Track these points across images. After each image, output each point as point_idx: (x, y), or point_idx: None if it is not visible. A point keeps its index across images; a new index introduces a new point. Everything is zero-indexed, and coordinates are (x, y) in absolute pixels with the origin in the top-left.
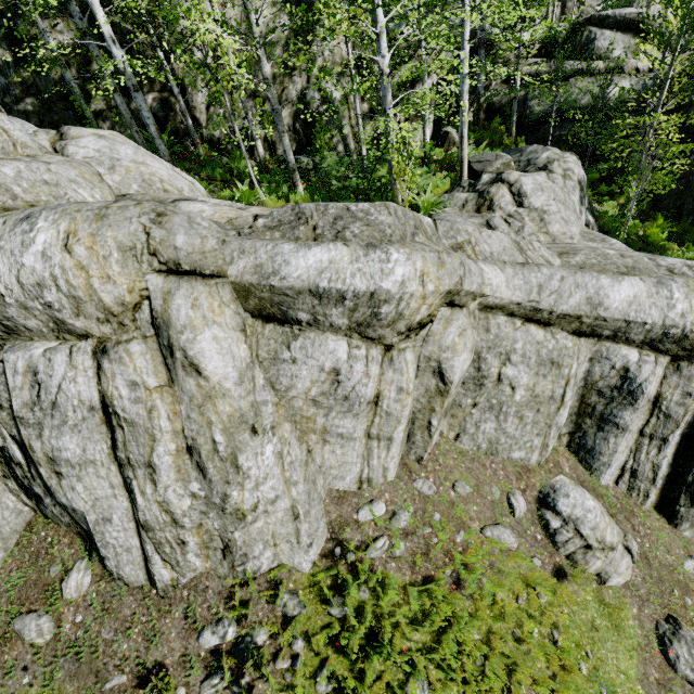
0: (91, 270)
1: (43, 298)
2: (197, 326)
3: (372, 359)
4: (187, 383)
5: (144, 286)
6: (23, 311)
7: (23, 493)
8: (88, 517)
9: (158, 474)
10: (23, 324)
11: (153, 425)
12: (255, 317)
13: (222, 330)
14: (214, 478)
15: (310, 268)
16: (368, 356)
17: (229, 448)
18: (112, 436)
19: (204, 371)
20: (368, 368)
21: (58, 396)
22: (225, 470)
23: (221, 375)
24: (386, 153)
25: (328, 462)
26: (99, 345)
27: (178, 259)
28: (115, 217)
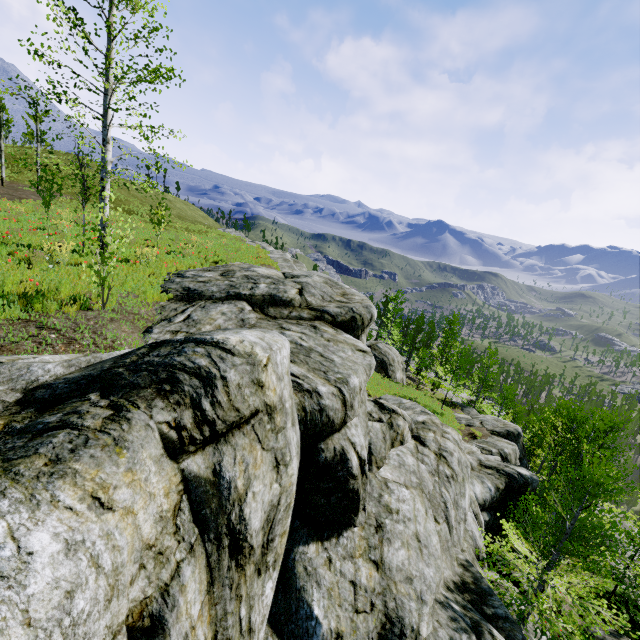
0: None
1: None
2: None
3: None
4: None
5: None
6: None
7: None
8: None
9: None
10: None
11: None
12: None
13: None
14: None
15: None
16: None
17: None
18: None
19: None
20: None
21: None
22: None
23: None
24: None
25: None
26: None
27: None
28: None
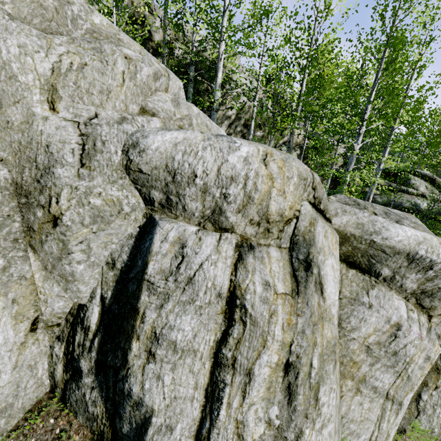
0: (276, 182)
1: (226, 189)
2: (325, 252)
3: (422, 324)
4: (313, 298)
5: (298, 208)
6: (198, 193)
7: (62, 363)
8: (155, 419)
9: (251, 386)
10: (184, 203)
11: (269, 330)
12: (340, 260)
13: (335, 262)
14: (299, 407)
15: (410, 237)
16: (419, 320)
17: (317, 375)
18: (226, 329)
19: (324, 292)
20: (421, 331)
21: (196, 273)
22: (308, 399)
23: (332, 300)
24: (341, 191)
25: (351, 413)
26: (245, 240)
27: (321, 199)
28: (292, 156)
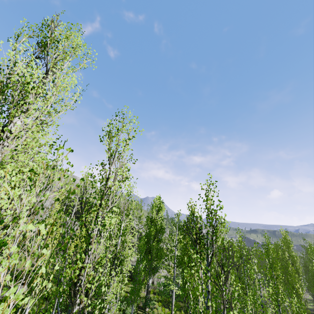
0: None
1: None
2: None
3: None
4: None
5: None
6: None
7: None
8: None
9: None
10: None
11: None
12: None
13: None
14: None
15: None
16: None
17: None
18: None
19: None
20: None
21: None
22: None
23: None
24: None
25: None
26: None
27: None
28: None
